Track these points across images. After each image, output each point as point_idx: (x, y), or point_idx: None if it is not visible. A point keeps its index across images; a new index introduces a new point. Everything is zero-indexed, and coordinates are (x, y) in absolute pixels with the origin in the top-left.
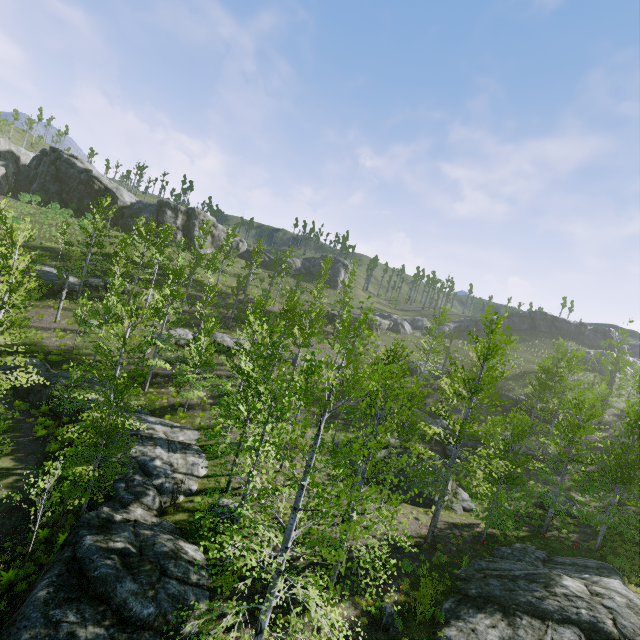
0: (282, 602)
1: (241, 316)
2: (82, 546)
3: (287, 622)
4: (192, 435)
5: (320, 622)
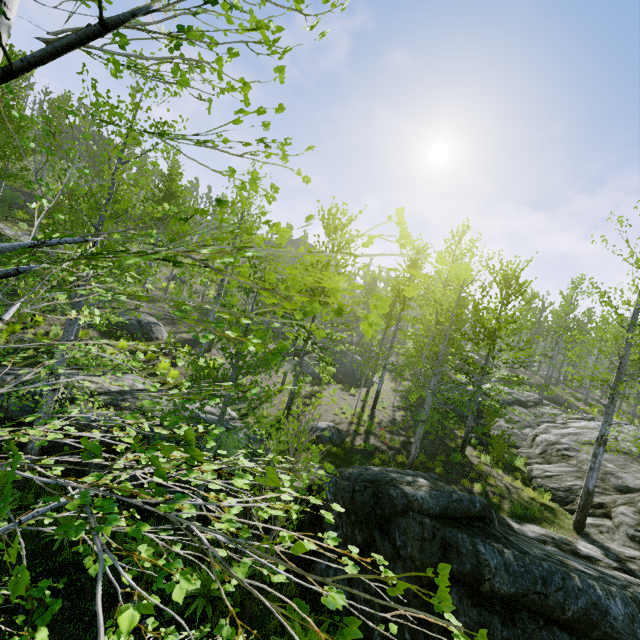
0: (457, 464)
1: (14, 195)
2: (422, 502)
3: (479, 470)
4: (140, 380)
5: (479, 460)
